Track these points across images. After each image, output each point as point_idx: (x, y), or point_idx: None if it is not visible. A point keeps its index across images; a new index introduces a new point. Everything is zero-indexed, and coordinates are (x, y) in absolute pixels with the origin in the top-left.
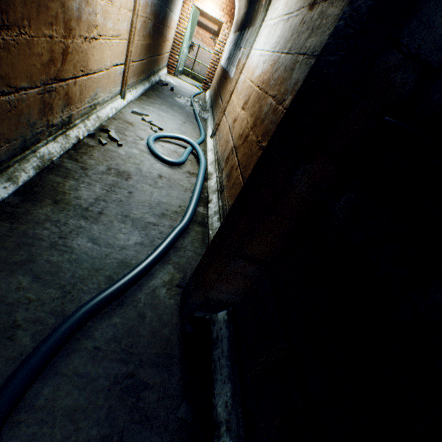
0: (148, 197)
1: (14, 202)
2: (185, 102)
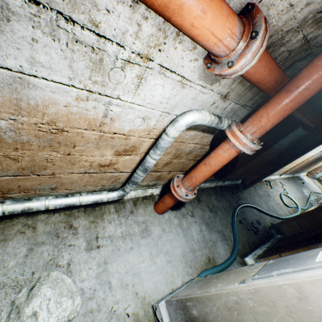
0: (272, 204)
1: None
2: (306, 191)
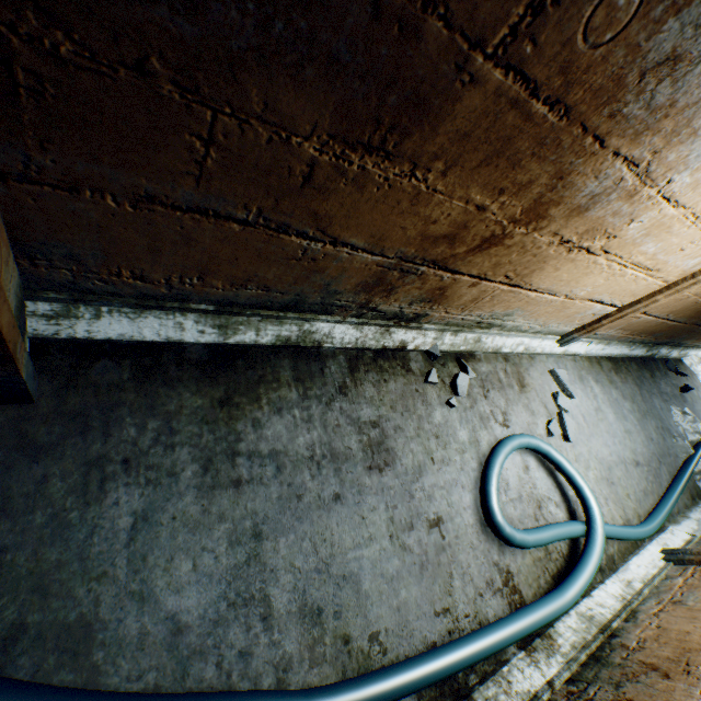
0: (352, 540)
1: (190, 353)
2: (687, 428)
